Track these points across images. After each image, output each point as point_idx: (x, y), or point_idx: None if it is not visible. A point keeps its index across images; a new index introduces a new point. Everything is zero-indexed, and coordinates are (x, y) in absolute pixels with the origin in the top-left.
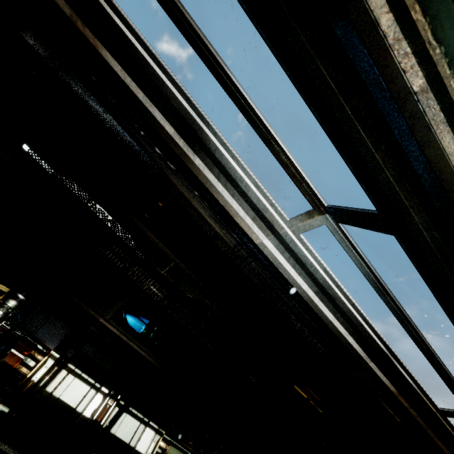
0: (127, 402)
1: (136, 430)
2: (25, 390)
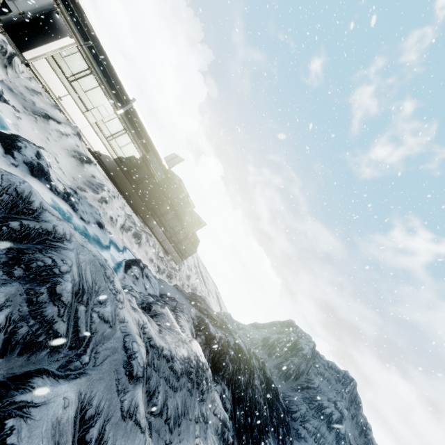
0: None
1: None
2: None
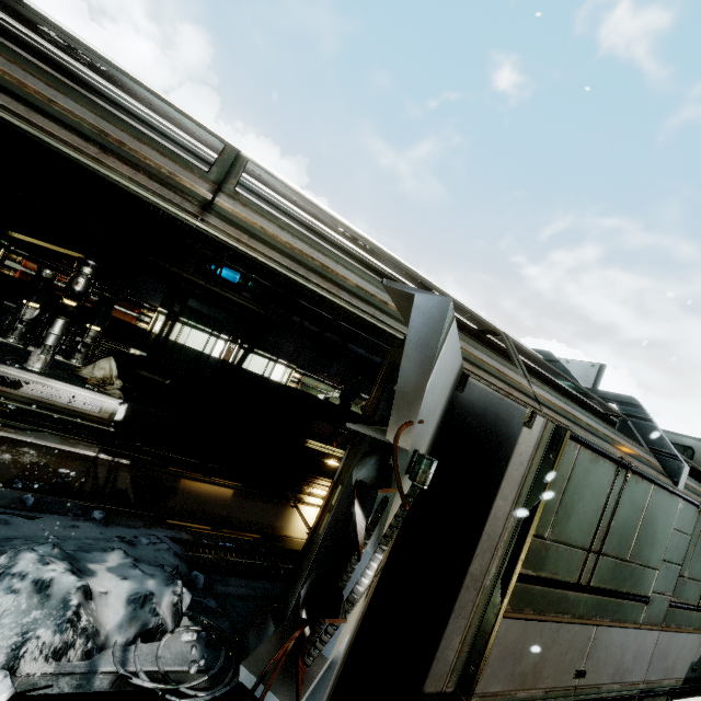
0: (251, 346)
1: (267, 366)
2: (152, 340)
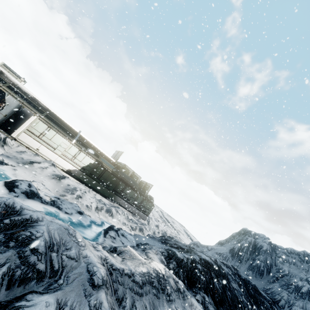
0: None
1: None
2: None
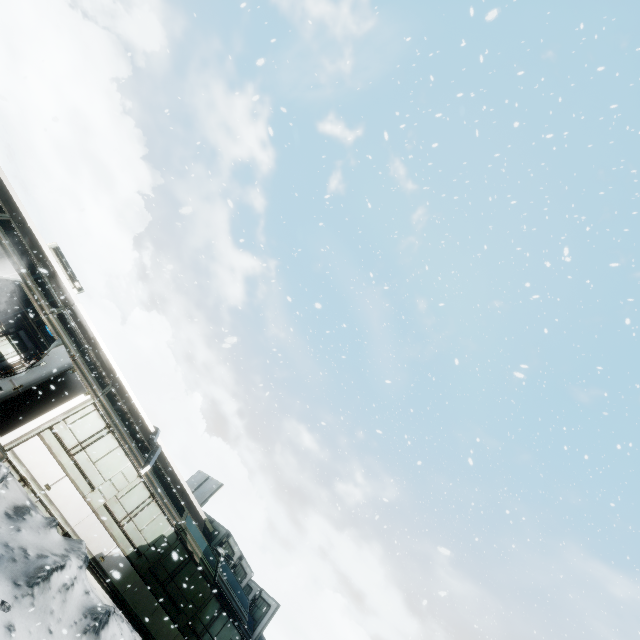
0: None
1: None
2: None
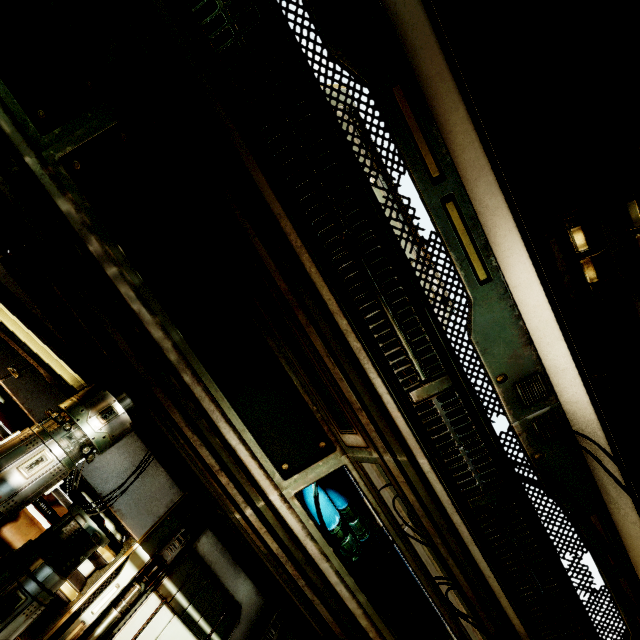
0: None
1: None
2: None
